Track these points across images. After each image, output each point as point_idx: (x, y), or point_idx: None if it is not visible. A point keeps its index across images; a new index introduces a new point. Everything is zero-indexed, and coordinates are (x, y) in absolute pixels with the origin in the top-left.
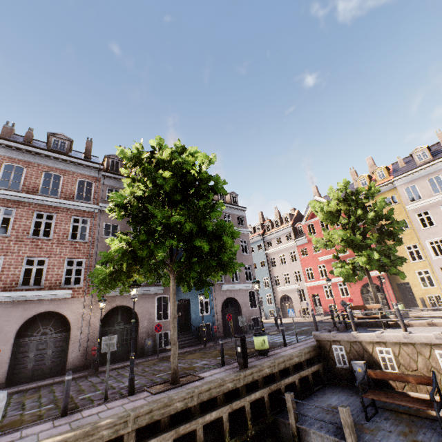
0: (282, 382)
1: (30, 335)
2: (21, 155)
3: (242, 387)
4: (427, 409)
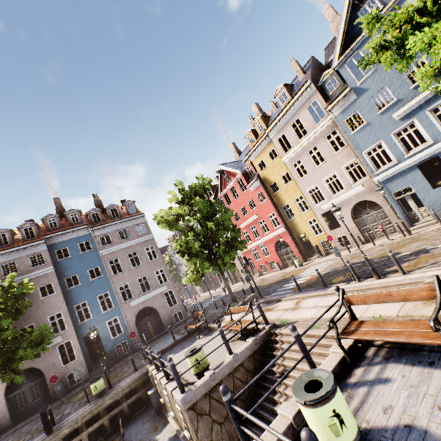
0: (84, 433)
1: None
2: None
3: None
4: None
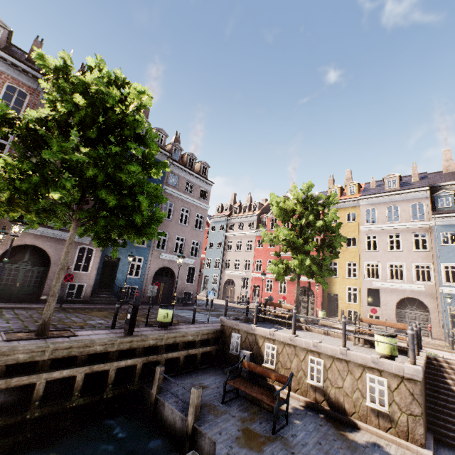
0: (164, 355)
1: None
2: None
3: (114, 352)
4: (269, 403)
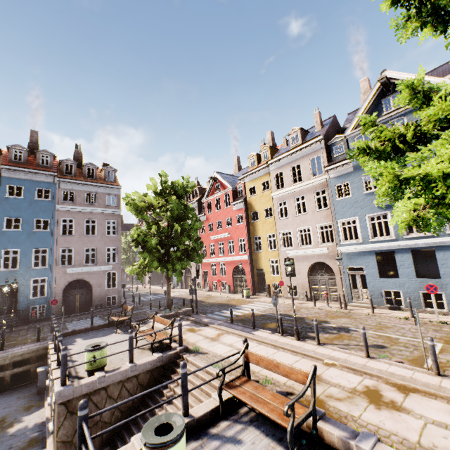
0: None
1: None
2: None
3: None
4: None
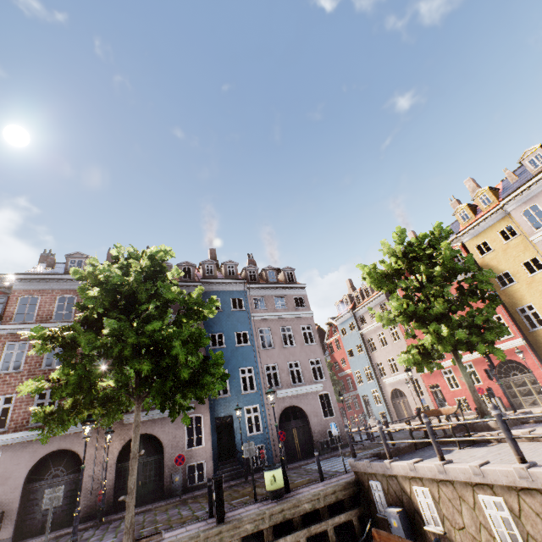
0: None
1: (41, 478)
2: (36, 285)
3: None
4: None
